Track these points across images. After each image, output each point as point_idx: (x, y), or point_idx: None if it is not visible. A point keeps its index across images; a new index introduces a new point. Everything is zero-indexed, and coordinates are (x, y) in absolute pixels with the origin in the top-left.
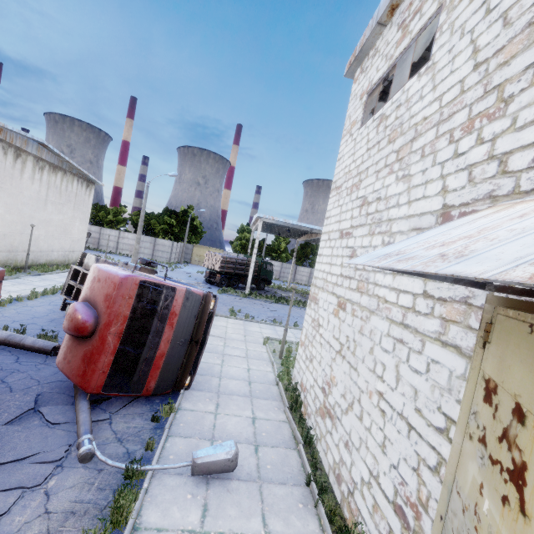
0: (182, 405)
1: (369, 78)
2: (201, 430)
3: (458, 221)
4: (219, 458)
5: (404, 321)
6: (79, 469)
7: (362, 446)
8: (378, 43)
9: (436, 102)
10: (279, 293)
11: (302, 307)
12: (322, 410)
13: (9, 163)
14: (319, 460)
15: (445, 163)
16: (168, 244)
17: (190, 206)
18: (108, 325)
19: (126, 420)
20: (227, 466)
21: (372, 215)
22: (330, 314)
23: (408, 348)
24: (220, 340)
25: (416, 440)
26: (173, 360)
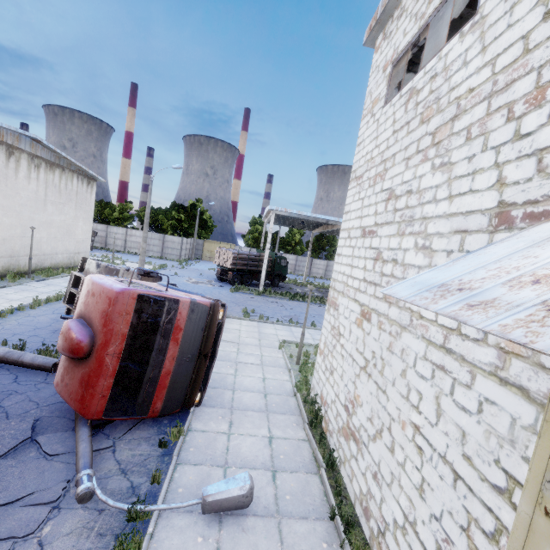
0: (192, 425)
1: (394, 44)
2: (213, 456)
3: (535, 231)
4: (231, 494)
5: (446, 344)
6: (78, 510)
7: (394, 483)
8: (405, 1)
9: (487, 67)
10: (294, 288)
11: (319, 303)
12: (345, 431)
13: (2, 163)
14: (343, 486)
15: (502, 148)
16: (178, 241)
17: (199, 199)
18: (105, 346)
19: (131, 447)
20: (241, 503)
21: (401, 212)
22: (352, 323)
23: (452, 378)
24: (233, 346)
25: (465, 493)
26: (181, 378)
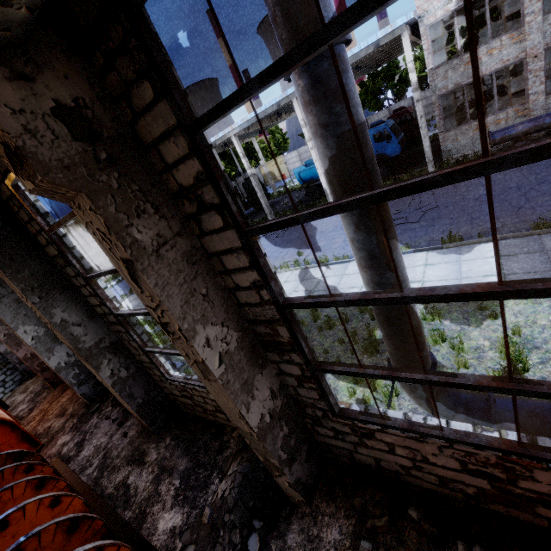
0: None
1: None
2: None
3: None
4: None
5: None
6: None
7: None
8: None
9: None
10: (278, 204)
11: None
12: None
13: None
14: None
15: None
16: None
17: None
18: None
19: None
20: None
21: None
22: None
23: None
24: None
25: None
26: None
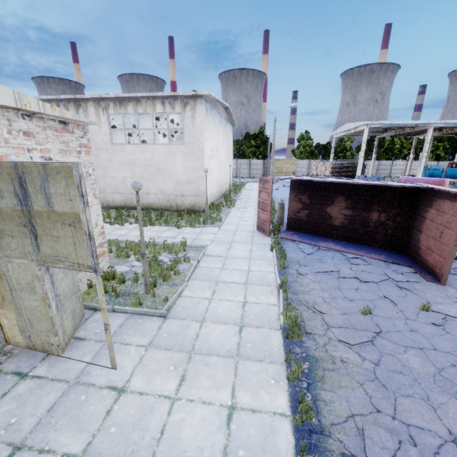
0: None
1: None
2: None
3: None
4: None
5: None
6: None
7: None
8: None
9: None
10: None
11: None
12: None
13: (220, 128)
14: None
15: None
16: (260, 163)
17: (261, 127)
18: None
19: None
20: None
21: None
22: None
23: None
24: None
25: None
26: None
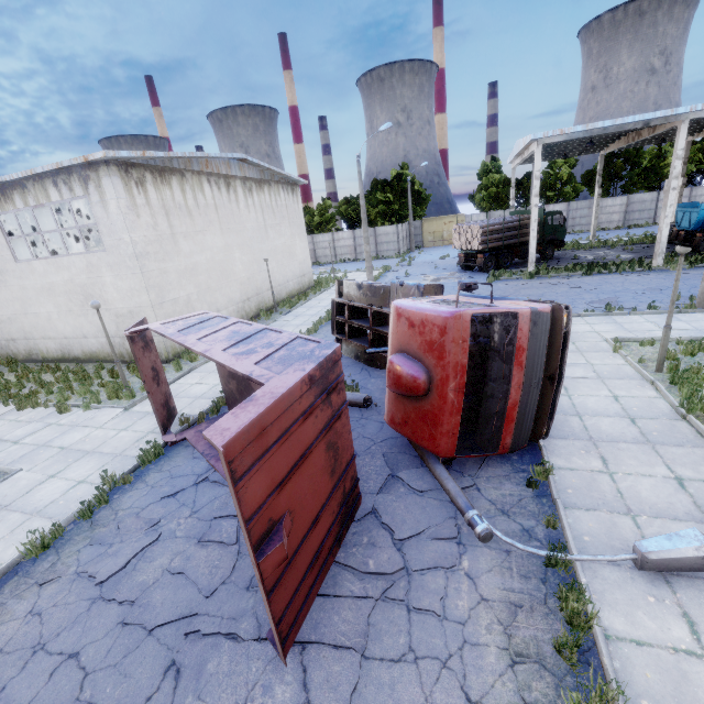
0: (550, 461)
1: None
2: (604, 500)
3: None
4: (684, 555)
5: None
6: (483, 549)
7: None
8: None
9: None
10: (580, 256)
11: (639, 271)
12: None
13: (225, 198)
14: None
15: None
16: (392, 231)
17: (403, 165)
18: (446, 381)
19: (494, 486)
20: (698, 565)
21: None
22: None
23: None
24: None
25: None
26: (528, 408)
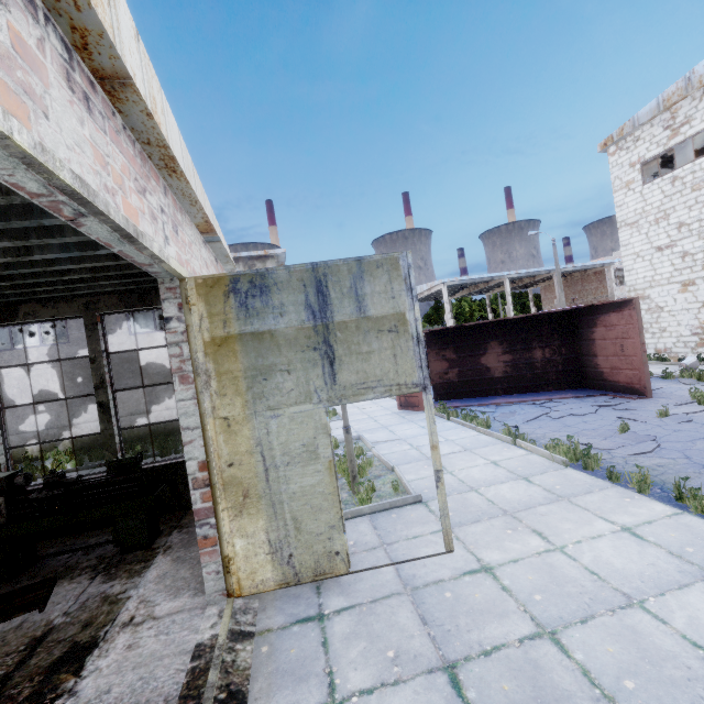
0: None
1: (637, 154)
2: None
3: None
4: (693, 361)
5: None
6: None
7: None
8: (637, 134)
9: None
10: None
11: None
12: (701, 343)
13: None
14: None
15: None
16: None
17: None
18: None
19: None
20: (696, 365)
21: (697, 230)
22: (675, 295)
23: None
24: None
25: None
26: None
